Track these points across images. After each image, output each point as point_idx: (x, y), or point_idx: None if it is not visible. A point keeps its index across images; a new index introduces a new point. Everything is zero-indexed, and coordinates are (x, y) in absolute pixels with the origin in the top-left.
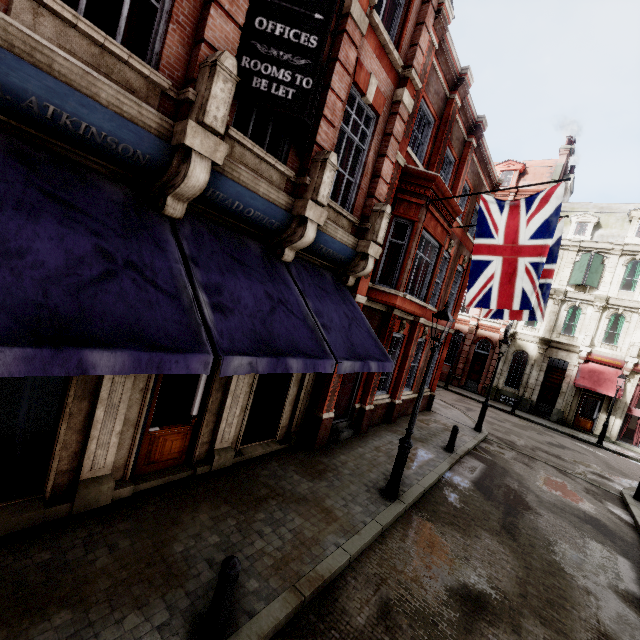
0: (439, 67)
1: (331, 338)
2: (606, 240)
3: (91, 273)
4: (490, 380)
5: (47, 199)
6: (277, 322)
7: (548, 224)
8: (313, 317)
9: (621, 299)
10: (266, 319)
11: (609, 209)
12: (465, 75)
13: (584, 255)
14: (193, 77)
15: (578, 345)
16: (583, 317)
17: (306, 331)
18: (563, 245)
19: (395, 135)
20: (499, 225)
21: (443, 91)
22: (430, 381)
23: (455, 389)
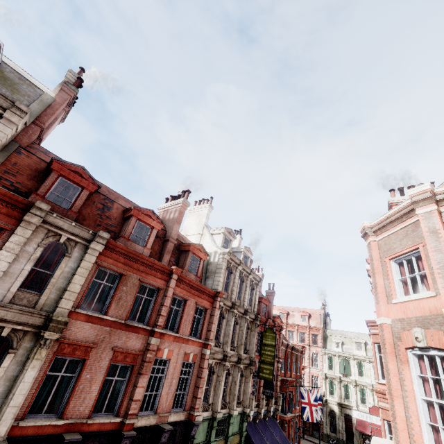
0: (283, 347)
1: (280, 441)
2: (347, 350)
3: (261, 443)
4: (323, 429)
5: (252, 431)
6: (273, 441)
7: (315, 398)
8: (276, 437)
9: (360, 381)
10: (272, 441)
11: (345, 335)
12: (288, 344)
13: (341, 359)
14: (260, 399)
15: (352, 405)
16: (350, 390)
17: (277, 442)
18: (333, 353)
19: (279, 374)
20: (306, 396)
21: (284, 349)
22: (297, 440)
23: (308, 437)
